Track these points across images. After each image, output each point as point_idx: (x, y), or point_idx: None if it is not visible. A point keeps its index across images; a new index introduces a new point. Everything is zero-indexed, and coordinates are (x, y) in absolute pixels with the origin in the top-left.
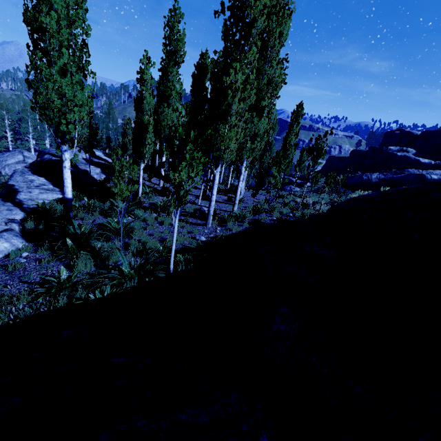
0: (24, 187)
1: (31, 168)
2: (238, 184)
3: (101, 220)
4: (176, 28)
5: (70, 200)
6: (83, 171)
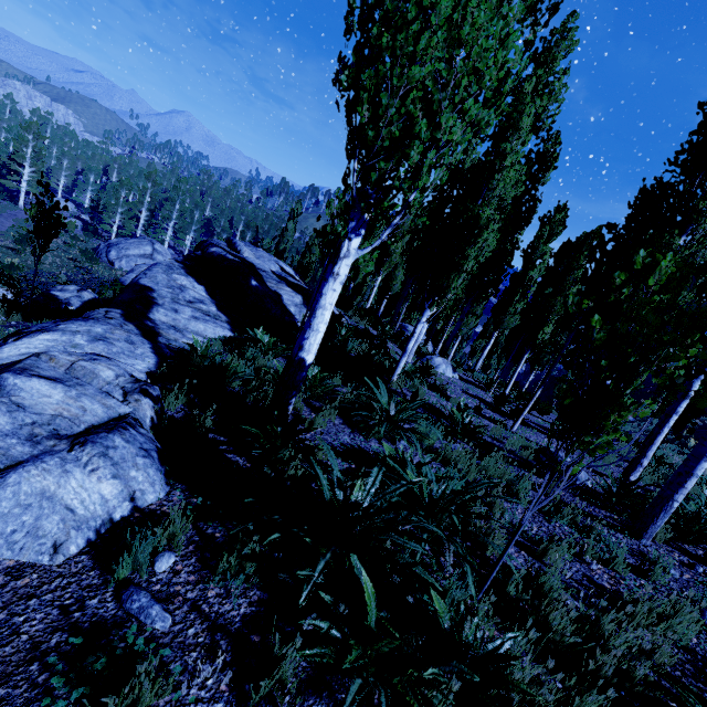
0: (167, 296)
1: (185, 264)
2: (665, 418)
3: (344, 435)
4: (555, 65)
5: (306, 368)
6: (273, 293)
